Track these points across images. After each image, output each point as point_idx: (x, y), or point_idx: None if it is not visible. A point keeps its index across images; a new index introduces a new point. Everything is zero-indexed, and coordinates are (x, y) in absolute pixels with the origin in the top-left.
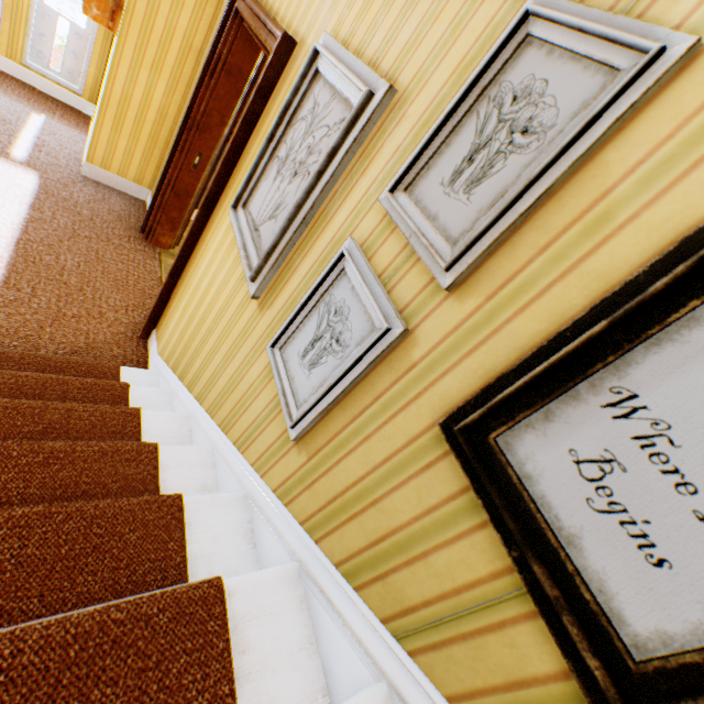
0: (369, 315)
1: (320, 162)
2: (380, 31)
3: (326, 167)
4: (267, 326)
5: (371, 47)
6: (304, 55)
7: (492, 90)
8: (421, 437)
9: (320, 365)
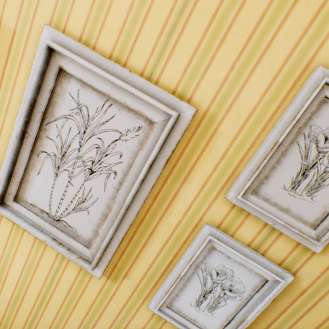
0: (254, 271)
1: (143, 172)
2: (139, 44)
3: (147, 173)
4: (132, 290)
5: (134, 58)
6: (8, 38)
7: (304, 129)
8: (326, 322)
9: (221, 307)
